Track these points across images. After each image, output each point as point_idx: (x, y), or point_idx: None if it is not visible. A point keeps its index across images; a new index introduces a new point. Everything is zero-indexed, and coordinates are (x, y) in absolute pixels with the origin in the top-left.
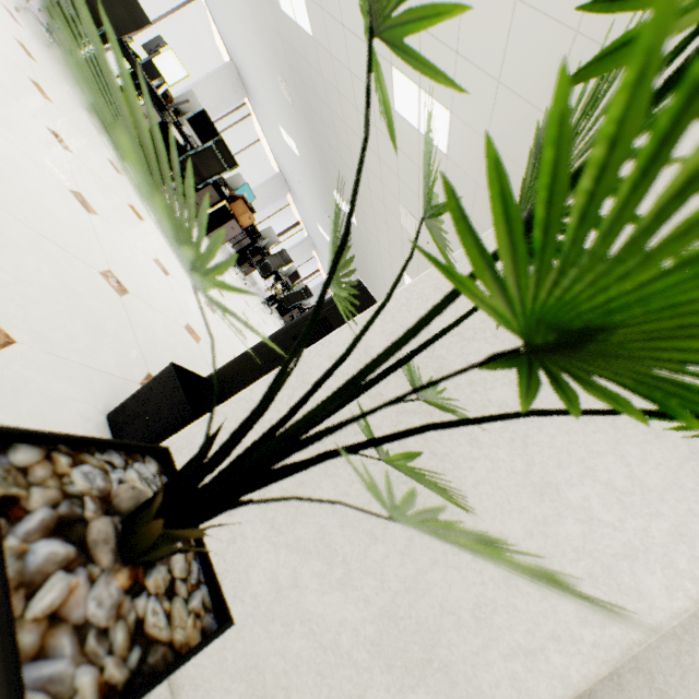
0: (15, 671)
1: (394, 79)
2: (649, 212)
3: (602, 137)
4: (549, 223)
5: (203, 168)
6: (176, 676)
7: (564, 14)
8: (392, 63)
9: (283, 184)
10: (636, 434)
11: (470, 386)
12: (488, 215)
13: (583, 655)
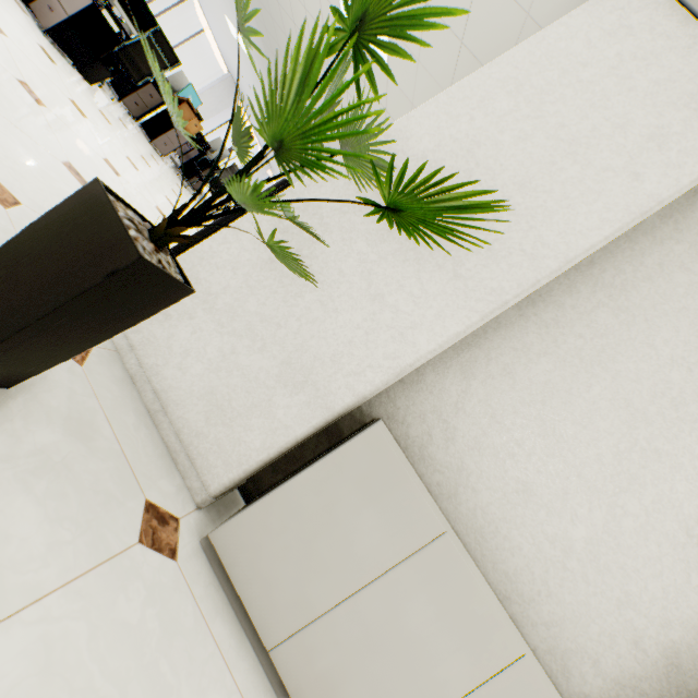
0: (132, 238)
1: None
2: (278, 109)
3: (269, 90)
4: (267, 111)
5: (142, 63)
6: (165, 401)
7: None
8: None
9: (233, 88)
10: (429, 267)
11: (342, 241)
12: None
13: (383, 373)
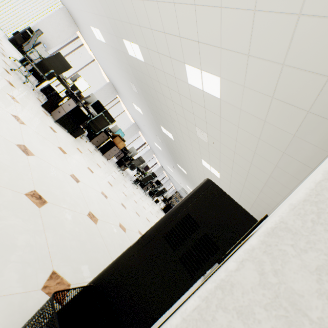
0: None
1: (187, 69)
2: None
3: None
4: None
5: (99, 125)
6: None
7: (289, 8)
8: (185, 62)
9: (136, 127)
10: None
11: None
12: (249, 124)
13: None
